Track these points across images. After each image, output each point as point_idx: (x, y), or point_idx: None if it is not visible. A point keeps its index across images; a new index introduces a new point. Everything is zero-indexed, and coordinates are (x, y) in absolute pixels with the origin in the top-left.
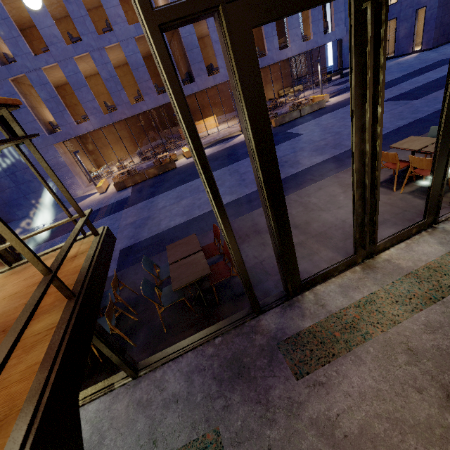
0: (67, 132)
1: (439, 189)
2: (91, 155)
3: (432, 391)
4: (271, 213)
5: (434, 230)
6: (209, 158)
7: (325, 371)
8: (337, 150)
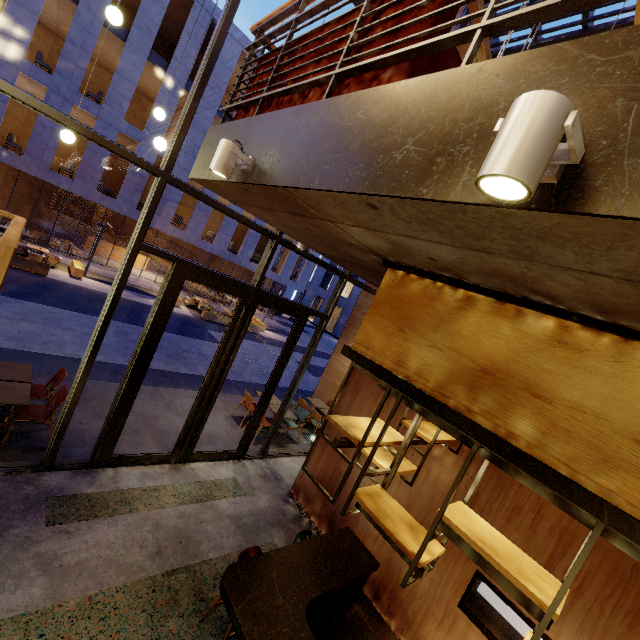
0: None
1: (253, 431)
2: None
3: (150, 549)
4: (129, 378)
5: (238, 462)
6: (103, 297)
7: (79, 525)
8: (234, 376)
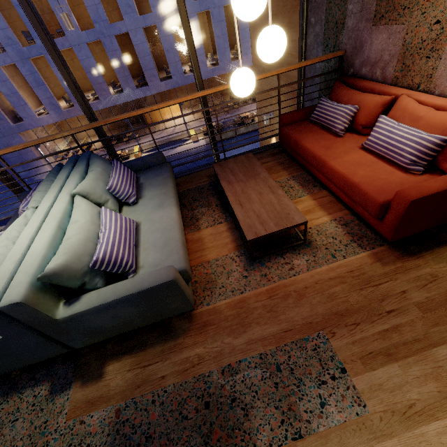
0: (30, 123)
1: None
2: (60, 128)
3: None
4: None
5: None
6: None
7: None
8: None
